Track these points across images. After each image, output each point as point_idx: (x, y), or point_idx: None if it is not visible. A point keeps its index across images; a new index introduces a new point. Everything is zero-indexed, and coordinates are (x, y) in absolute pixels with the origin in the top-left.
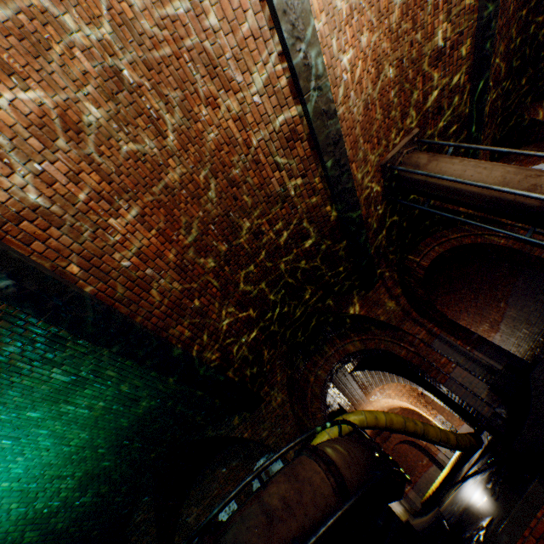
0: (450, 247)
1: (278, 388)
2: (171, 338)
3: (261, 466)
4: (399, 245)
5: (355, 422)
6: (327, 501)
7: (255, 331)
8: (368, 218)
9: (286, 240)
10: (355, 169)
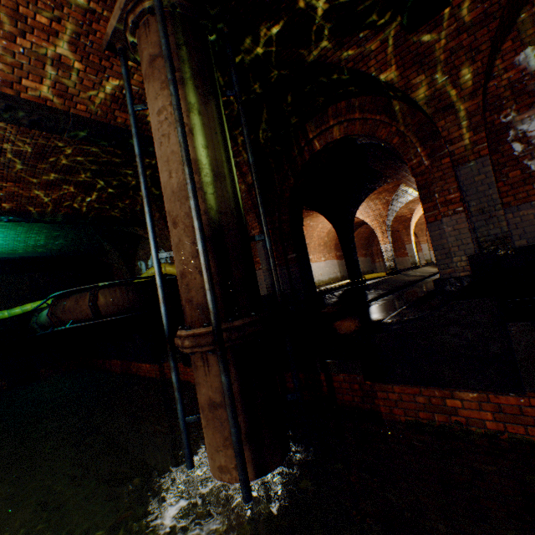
0: (358, 134)
1: (158, 220)
2: (6, 210)
3: (63, 291)
4: (269, 118)
5: (170, 272)
6: (89, 316)
7: (97, 194)
8: (147, 118)
9: (42, 149)
10: (39, 84)
